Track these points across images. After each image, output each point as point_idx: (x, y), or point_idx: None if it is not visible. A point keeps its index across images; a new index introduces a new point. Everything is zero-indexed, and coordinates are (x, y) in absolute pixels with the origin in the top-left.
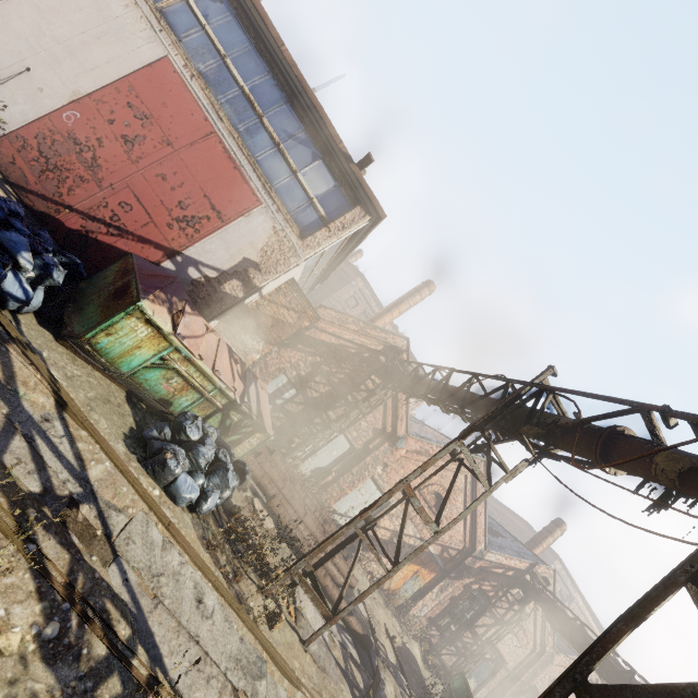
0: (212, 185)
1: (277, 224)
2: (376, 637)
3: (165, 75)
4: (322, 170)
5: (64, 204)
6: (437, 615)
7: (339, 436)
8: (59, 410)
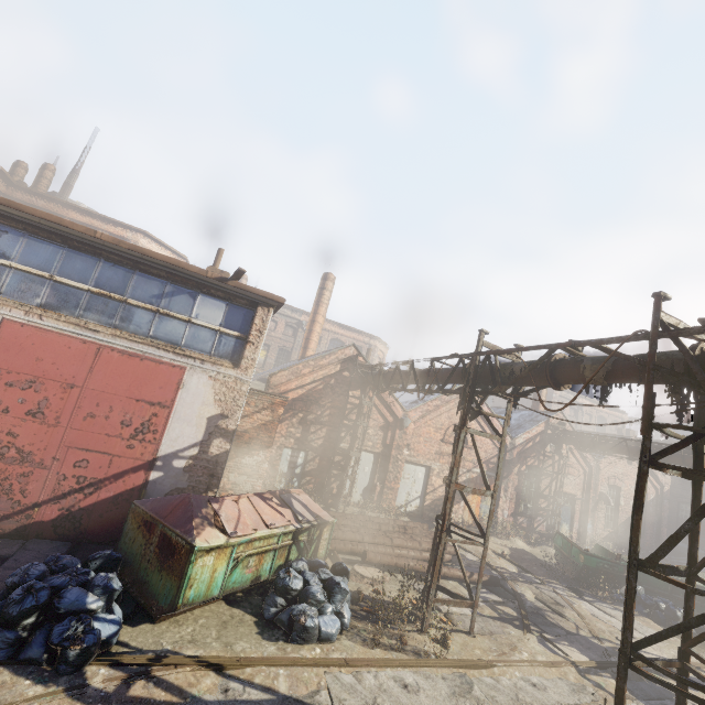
0: (135, 389)
1: (210, 372)
2: (494, 567)
3: (16, 336)
4: (208, 302)
5: (29, 507)
6: (515, 508)
7: (361, 455)
8: (221, 674)
